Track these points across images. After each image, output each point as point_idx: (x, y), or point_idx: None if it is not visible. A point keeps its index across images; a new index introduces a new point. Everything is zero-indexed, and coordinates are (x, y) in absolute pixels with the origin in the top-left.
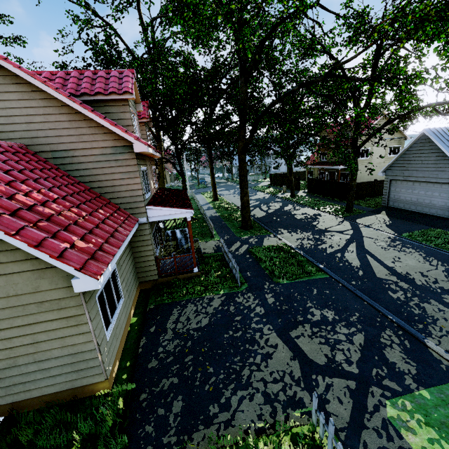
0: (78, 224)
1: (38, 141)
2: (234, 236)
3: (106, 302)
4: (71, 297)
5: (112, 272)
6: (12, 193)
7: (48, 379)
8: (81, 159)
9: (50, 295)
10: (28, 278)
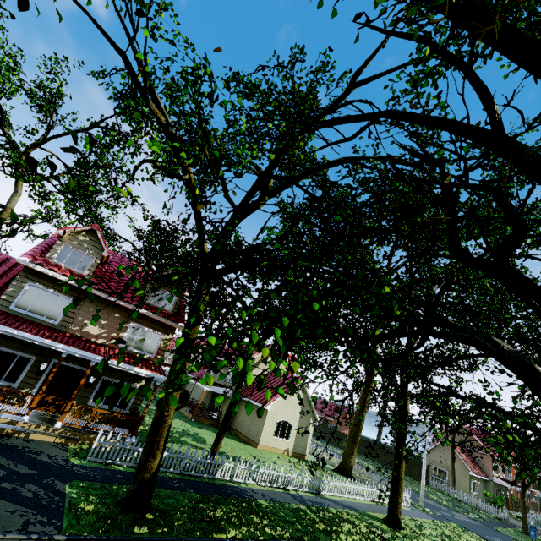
0: None
1: None
2: (76, 476)
3: None
4: None
5: None
6: None
7: None
8: None
9: None
10: None
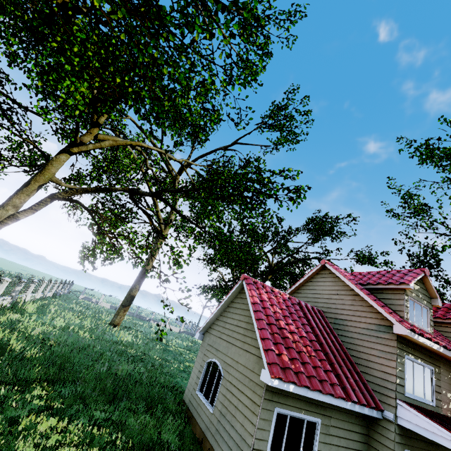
0: (300, 354)
1: (330, 310)
2: None
3: (286, 433)
4: (260, 386)
5: (312, 422)
6: (280, 318)
7: (227, 445)
8: (350, 328)
9: (255, 377)
10: (254, 360)
